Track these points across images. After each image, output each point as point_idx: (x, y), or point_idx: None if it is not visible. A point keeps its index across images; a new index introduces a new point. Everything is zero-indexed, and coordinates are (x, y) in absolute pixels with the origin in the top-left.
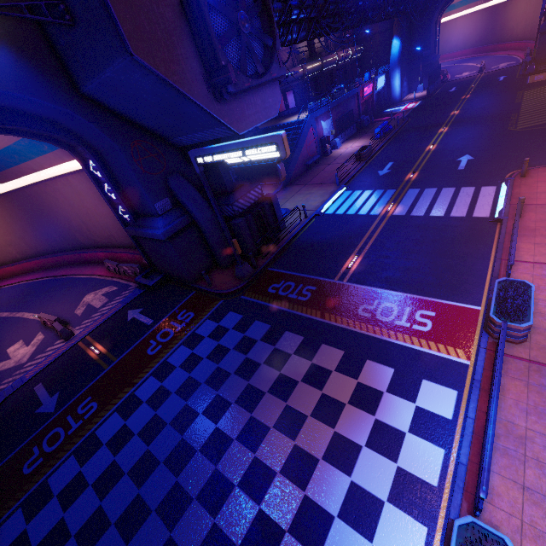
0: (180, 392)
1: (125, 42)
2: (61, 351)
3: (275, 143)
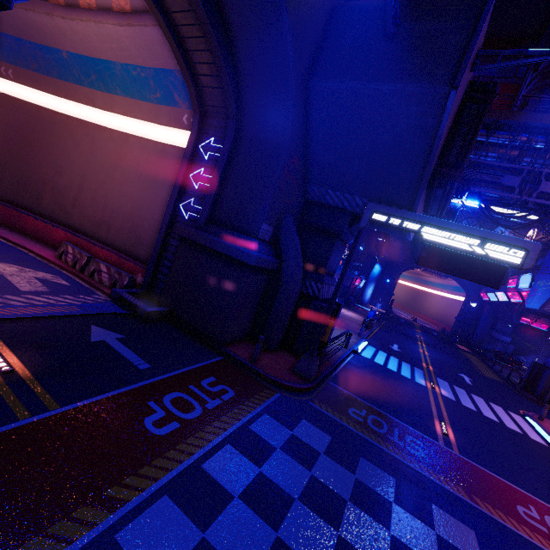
0: None
1: (460, 77)
2: None
3: (523, 249)
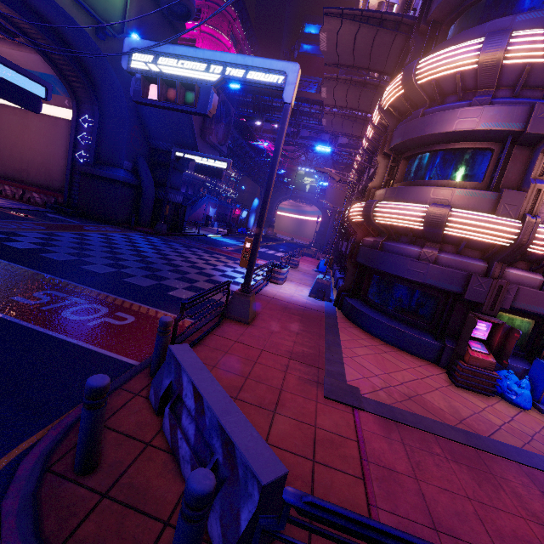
0: (126, 241)
1: None
2: None
3: (227, 162)
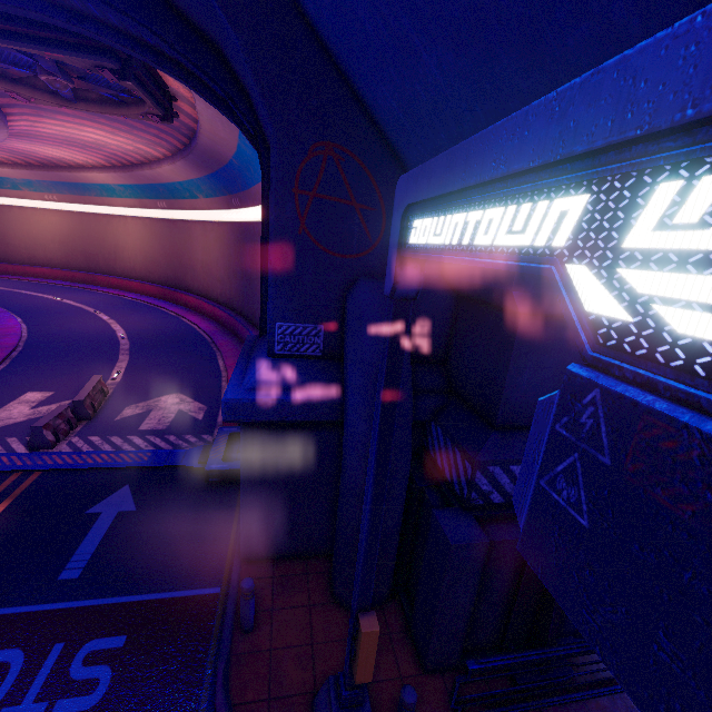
0: None
1: None
2: None
3: None
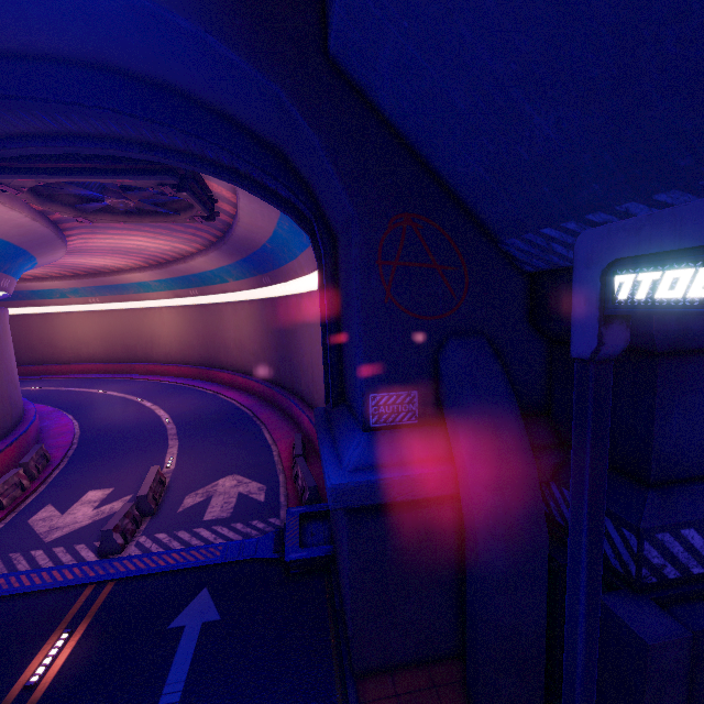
0: None
1: None
2: (64, 576)
3: None
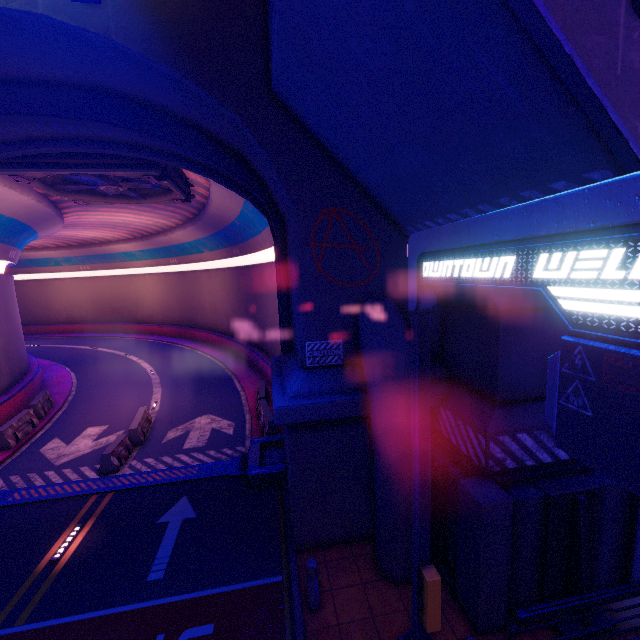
0: None
1: None
2: (73, 489)
3: None
